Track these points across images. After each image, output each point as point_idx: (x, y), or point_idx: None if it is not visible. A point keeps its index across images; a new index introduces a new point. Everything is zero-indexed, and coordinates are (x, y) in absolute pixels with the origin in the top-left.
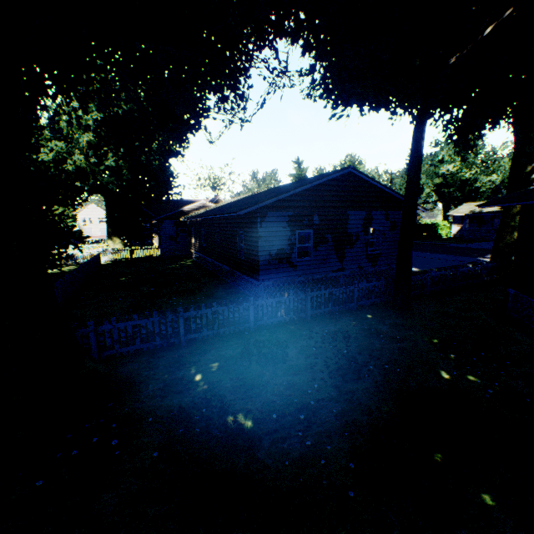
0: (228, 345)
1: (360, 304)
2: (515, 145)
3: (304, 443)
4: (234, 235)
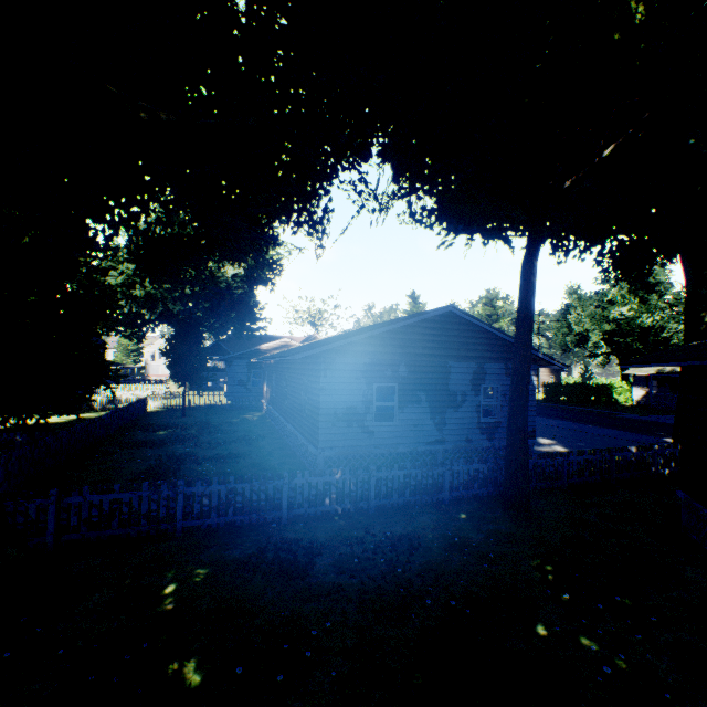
0: (239, 541)
1: (455, 495)
2: (686, 286)
3: None
4: (299, 385)
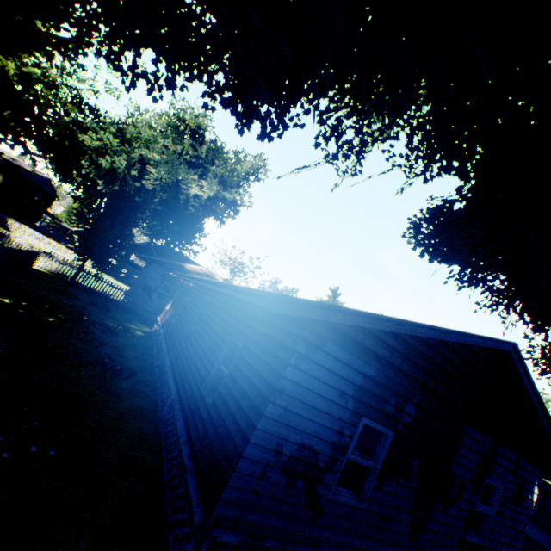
0: None
1: None
2: None
3: None
4: (221, 338)
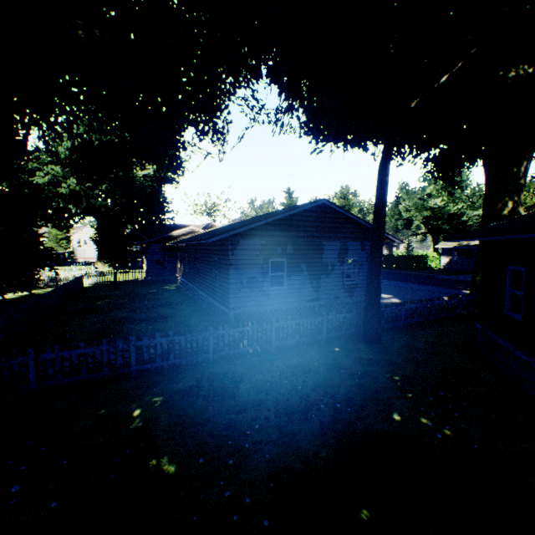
0: (181, 377)
1: (330, 335)
2: (485, 183)
3: (224, 494)
4: (210, 262)
